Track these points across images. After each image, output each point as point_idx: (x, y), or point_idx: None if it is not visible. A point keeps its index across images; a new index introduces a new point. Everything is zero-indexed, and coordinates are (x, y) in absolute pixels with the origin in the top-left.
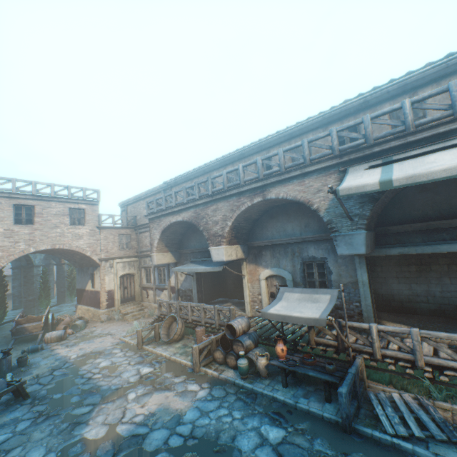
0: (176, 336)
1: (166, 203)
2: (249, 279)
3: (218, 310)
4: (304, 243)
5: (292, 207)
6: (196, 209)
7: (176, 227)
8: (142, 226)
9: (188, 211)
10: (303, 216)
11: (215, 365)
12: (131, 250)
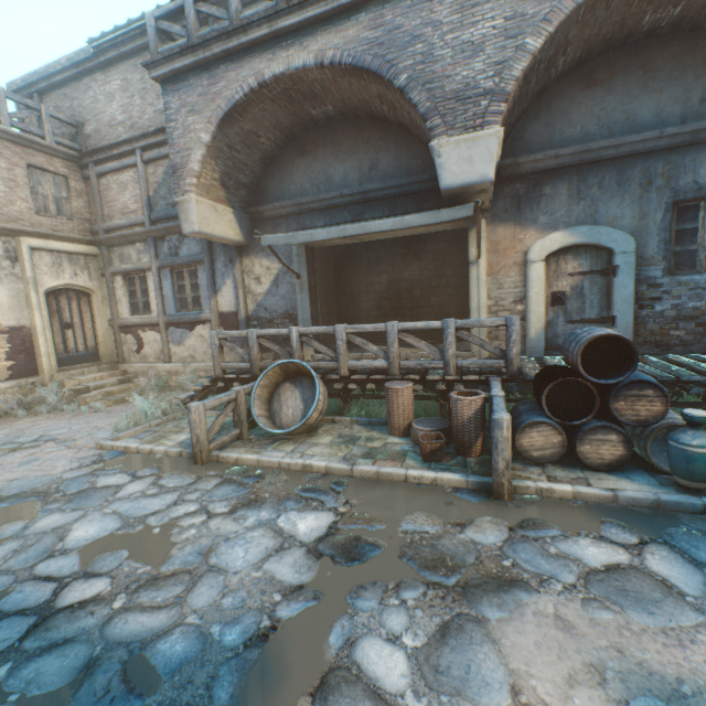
0: (313, 416)
1: (240, 12)
2: (490, 266)
3: (455, 330)
4: (689, 150)
5: (668, 45)
6: (383, 12)
7: (264, 117)
8: (107, 150)
9: (342, 26)
10: (701, 69)
11: (528, 470)
12: (74, 223)
